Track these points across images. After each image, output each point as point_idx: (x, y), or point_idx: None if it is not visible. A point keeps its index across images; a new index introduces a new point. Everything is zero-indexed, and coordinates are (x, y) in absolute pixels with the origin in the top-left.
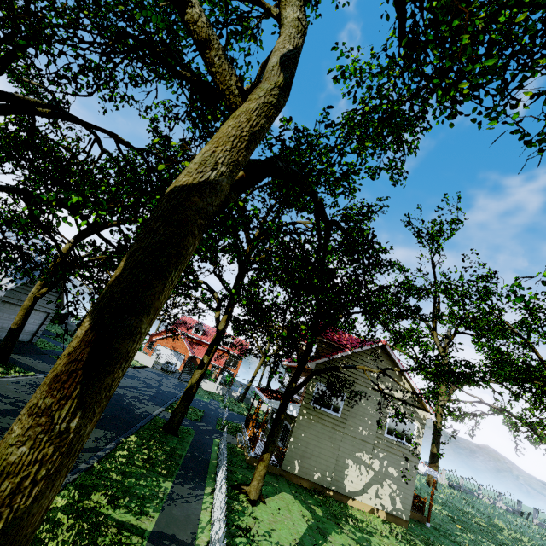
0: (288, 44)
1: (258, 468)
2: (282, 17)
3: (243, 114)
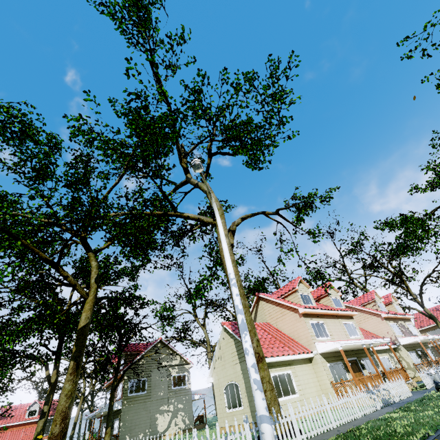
0: (96, 275)
1: (105, 439)
2: (91, 264)
3: (90, 301)
